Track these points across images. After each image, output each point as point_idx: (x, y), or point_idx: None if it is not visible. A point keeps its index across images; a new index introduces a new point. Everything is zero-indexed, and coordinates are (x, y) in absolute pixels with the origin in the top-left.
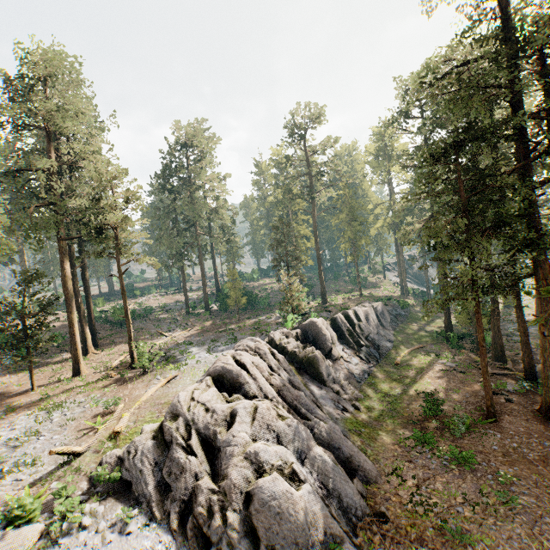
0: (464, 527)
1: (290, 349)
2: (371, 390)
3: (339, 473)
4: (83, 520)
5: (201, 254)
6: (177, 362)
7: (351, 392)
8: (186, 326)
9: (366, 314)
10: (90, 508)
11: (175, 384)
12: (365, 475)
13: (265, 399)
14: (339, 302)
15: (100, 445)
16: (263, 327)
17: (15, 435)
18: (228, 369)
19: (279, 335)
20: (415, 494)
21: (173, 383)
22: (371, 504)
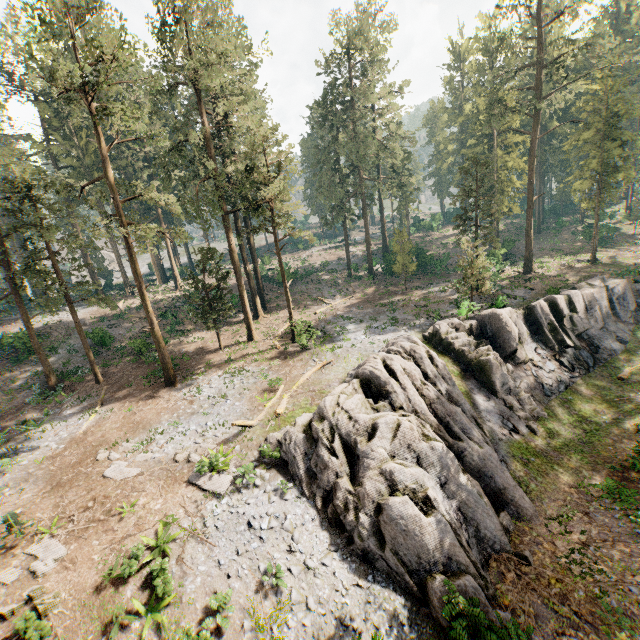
0: (629, 609)
1: (458, 346)
2: (563, 409)
3: (482, 505)
4: (256, 481)
5: (365, 206)
6: (333, 341)
7: (530, 408)
8: (346, 292)
9: (589, 301)
10: (260, 473)
11: (329, 370)
12: (517, 511)
13: (413, 411)
14: (552, 272)
15: (266, 422)
16: (432, 306)
17: (212, 393)
18: (376, 374)
19: (446, 327)
20: (576, 551)
21: (326, 369)
22: (515, 542)
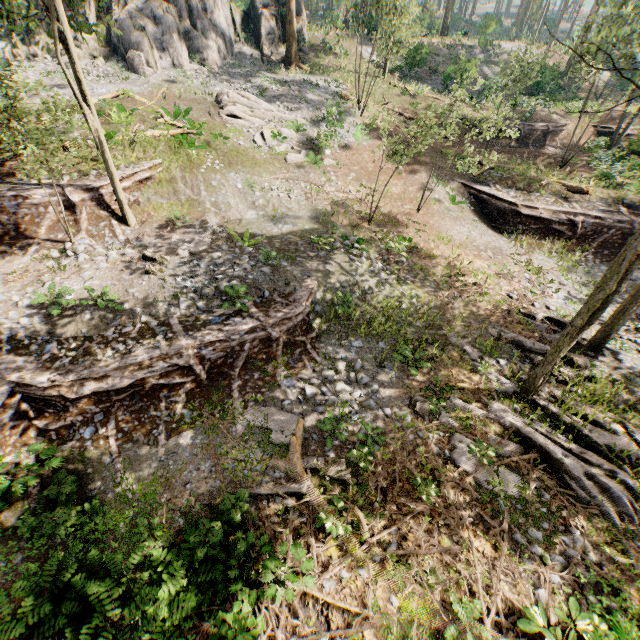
0: None
1: None
2: None
3: None
4: None
5: None
6: None
7: None
8: None
9: None
10: None
11: None
12: None
13: None
14: None
15: None
16: None
17: None
18: None
19: None
20: None
21: None
22: None
